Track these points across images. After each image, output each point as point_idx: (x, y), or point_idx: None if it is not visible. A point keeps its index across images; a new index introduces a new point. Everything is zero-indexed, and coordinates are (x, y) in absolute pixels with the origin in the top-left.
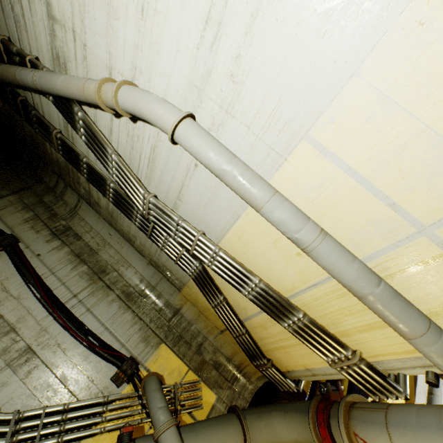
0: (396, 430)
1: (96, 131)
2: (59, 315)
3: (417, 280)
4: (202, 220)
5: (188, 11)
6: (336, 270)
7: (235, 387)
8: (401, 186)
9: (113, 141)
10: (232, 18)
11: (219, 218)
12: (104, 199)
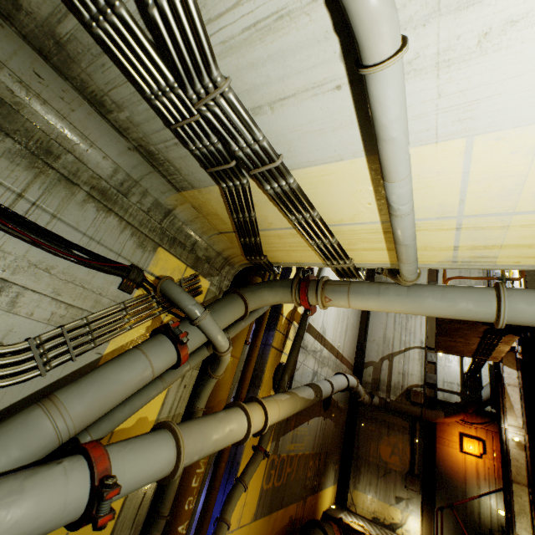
0: (353, 295)
1: None
2: (19, 230)
3: (427, 235)
4: (288, 143)
5: None
6: (403, 231)
7: (222, 273)
8: (478, 194)
9: None
10: None
11: (315, 151)
12: (45, 0)
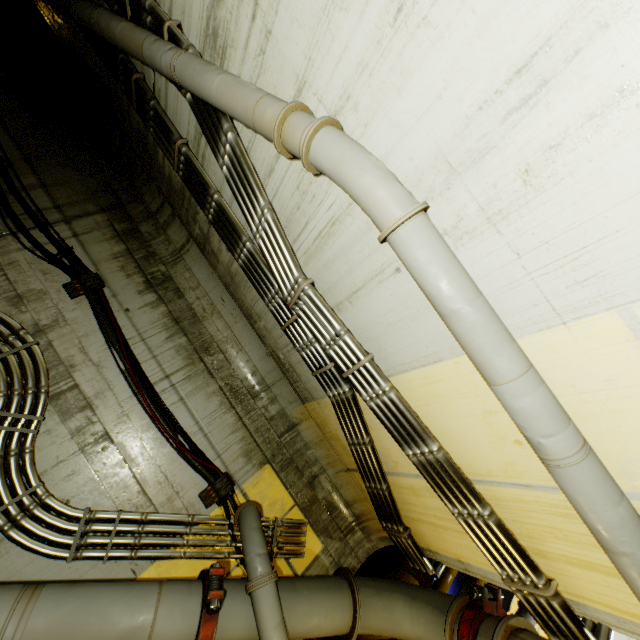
0: None
1: (249, 168)
2: (147, 401)
3: None
4: (376, 340)
5: (490, 41)
6: (586, 505)
7: (348, 540)
8: None
9: (270, 187)
10: (575, 81)
11: (406, 349)
12: (227, 254)
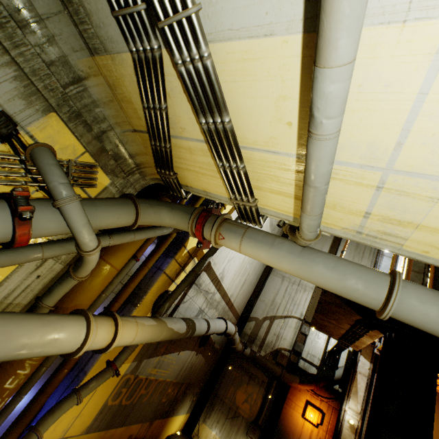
0: (247, 239)
1: None
2: None
3: (341, 189)
4: None
5: None
6: (317, 163)
7: (130, 179)
8: (424, 138)
9: None
10: None
11: (242, 10)
12: None
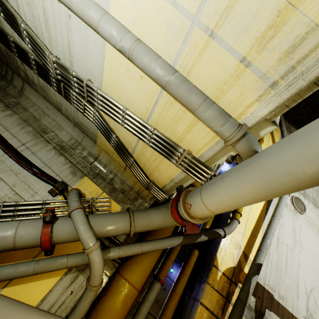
0: (204, 190)
1: (7, 5)
2: (11, 154)
3: (202, 71)
4: (88, 70)
5: None
6: (147, 67)
7: (135, 204)
8: None
9: (22, 14)
10: None
11: (95, 63)
12: (35, 76)
